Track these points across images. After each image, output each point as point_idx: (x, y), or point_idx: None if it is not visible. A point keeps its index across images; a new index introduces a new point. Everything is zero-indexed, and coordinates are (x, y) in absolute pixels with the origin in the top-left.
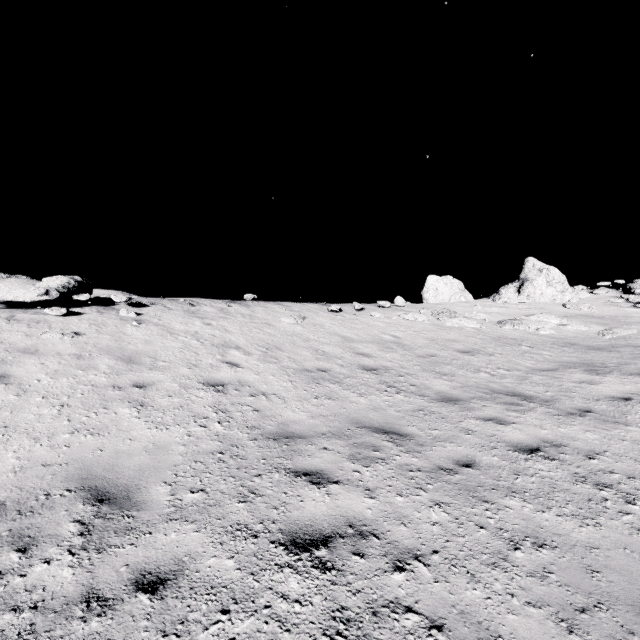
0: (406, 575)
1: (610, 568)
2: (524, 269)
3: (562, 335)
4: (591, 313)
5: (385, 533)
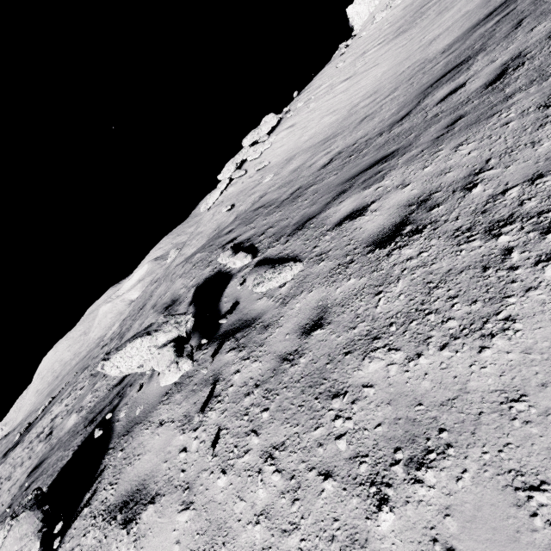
0: None
1: None
2: None
3: None
4: None
5: None
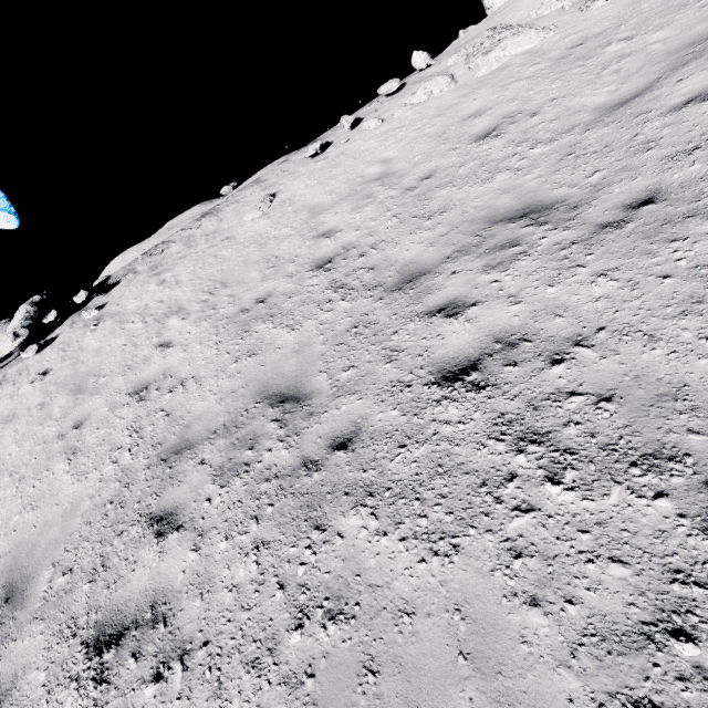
0: (158, 688)
1: (399, 663)
2: None
3: None
4: None
5: (176, 615)
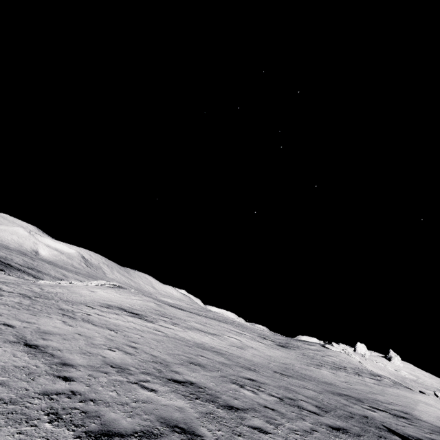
0: None
1: None
2: (390, 353)
3: (410, 378)
4: (410, 372)
5: None
